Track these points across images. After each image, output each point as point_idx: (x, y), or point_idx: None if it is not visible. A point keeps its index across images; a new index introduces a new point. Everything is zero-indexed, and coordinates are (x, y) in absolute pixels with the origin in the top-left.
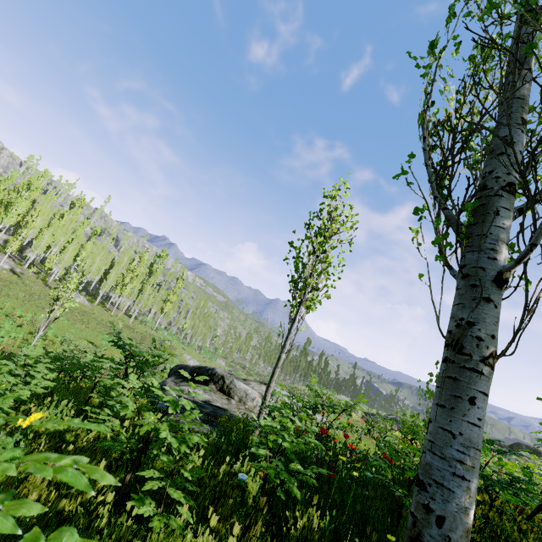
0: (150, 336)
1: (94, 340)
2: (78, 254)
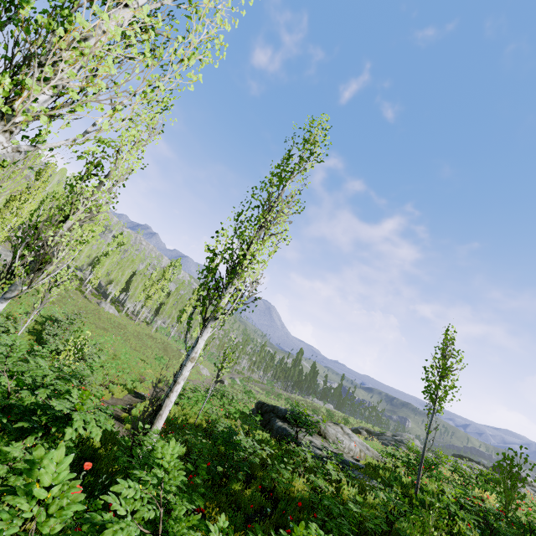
0: (169, 346)
1: (144, 358)
2: None
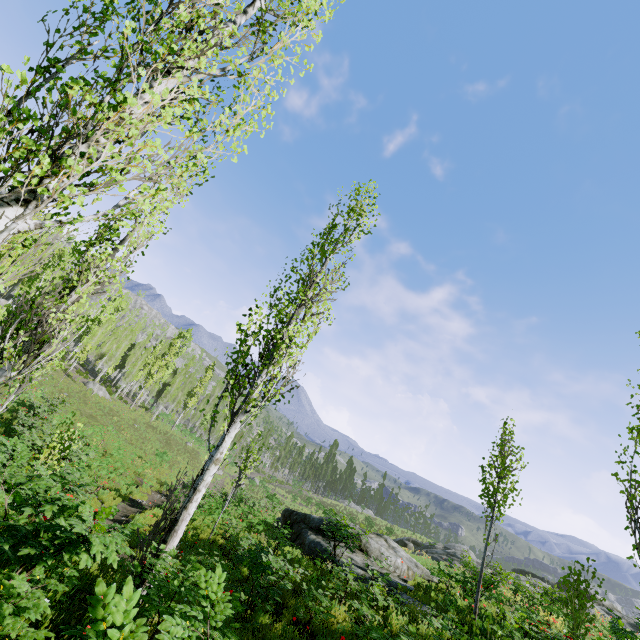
0: (173, 438)
1: (141, 454)
2: None
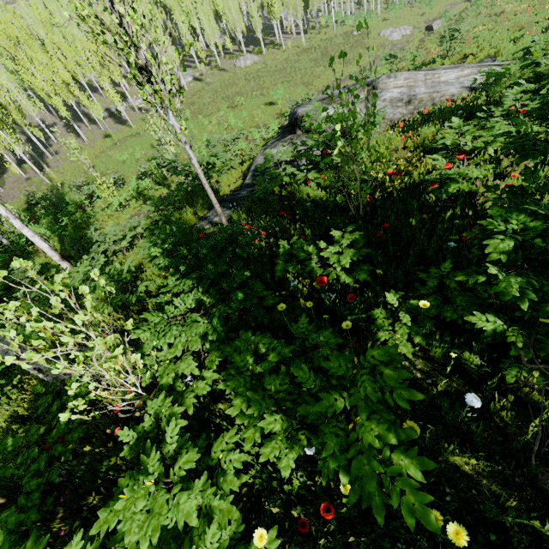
0: (331, 43)
1: (271, 99)
2: (216, 11)
